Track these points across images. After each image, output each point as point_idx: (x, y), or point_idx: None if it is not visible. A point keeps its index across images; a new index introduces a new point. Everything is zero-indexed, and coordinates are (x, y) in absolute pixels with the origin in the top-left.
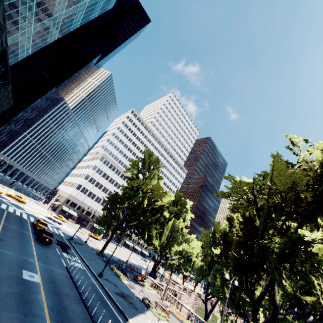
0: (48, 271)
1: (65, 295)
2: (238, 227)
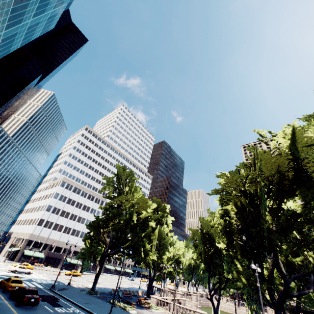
0: None
1: None
2: (235, 217)
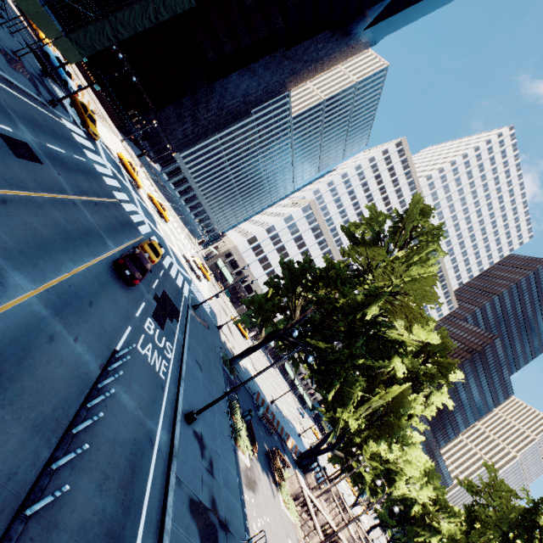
0: (30, 336)
1: None
2: None
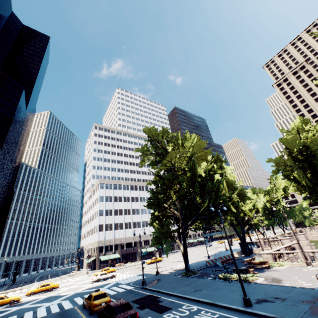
0: None
1: None
2: None
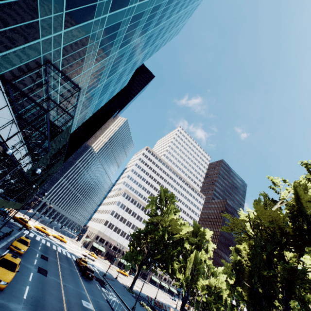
0: (96, 302)
1: None
2: (246, 258)
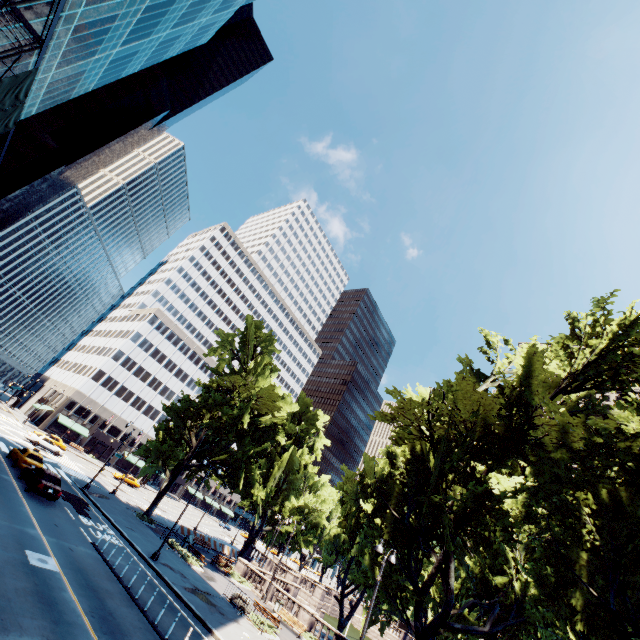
0: (66, 552)
1: (106, 593)
2: (403, 470)
